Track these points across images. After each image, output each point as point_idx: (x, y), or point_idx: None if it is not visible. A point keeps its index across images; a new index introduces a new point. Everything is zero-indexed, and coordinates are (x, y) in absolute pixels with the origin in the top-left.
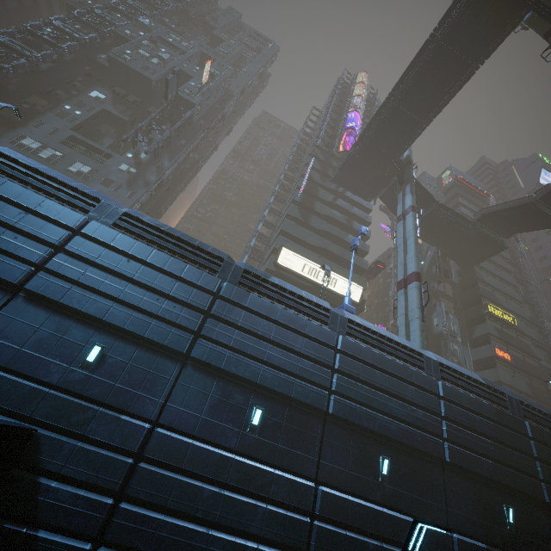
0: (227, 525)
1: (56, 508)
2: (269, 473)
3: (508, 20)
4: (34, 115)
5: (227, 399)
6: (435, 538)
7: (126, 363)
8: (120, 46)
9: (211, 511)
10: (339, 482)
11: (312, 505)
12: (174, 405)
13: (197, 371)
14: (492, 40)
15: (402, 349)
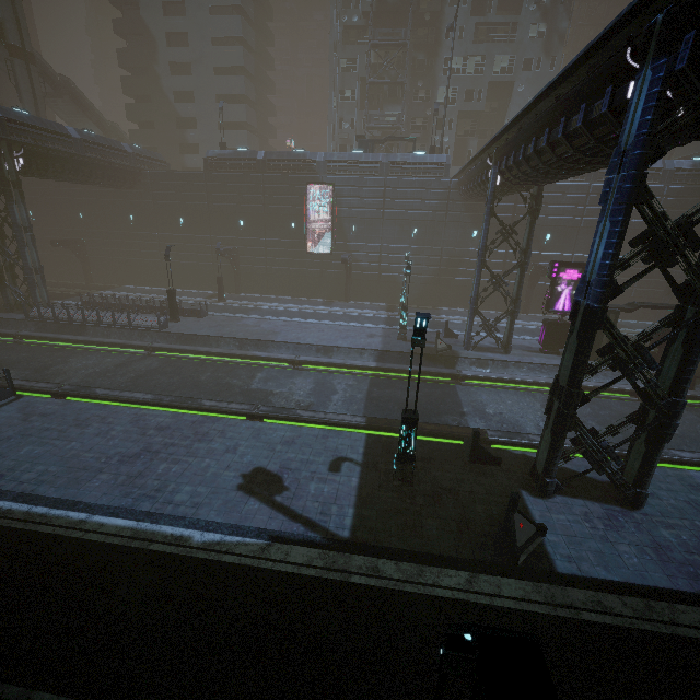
0: None
1: None
2: None
3: None
4: (438, 24)
5: None
6: None
7: None
8: None
9: None
10: None
11: None
12: None
13: None
14: None
15: None
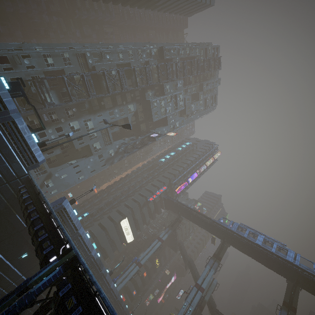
0: None
1: None
2: None
3: (220, 237)
4: (102, 109)
5: None
6: None
7: None
8: (157, 99)
9: None
10: None
11: None
12: None
13: None
14: (215, 235)
15: (115, 297)
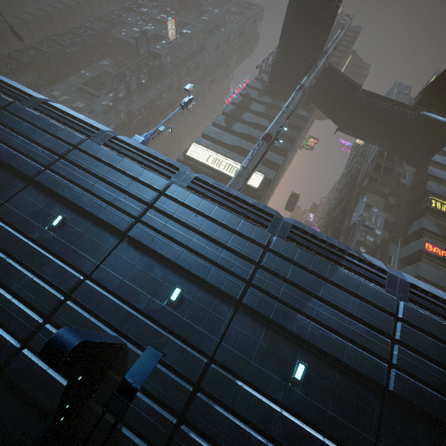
0: None
1: None
2: None
3: None
4: (63, 79)
5: None
6: (60, 273)
7: None
8: (119, 28)
9: None
10: (9, 218)
11: None
12: None
13: None
14: None
15: (158, 162)
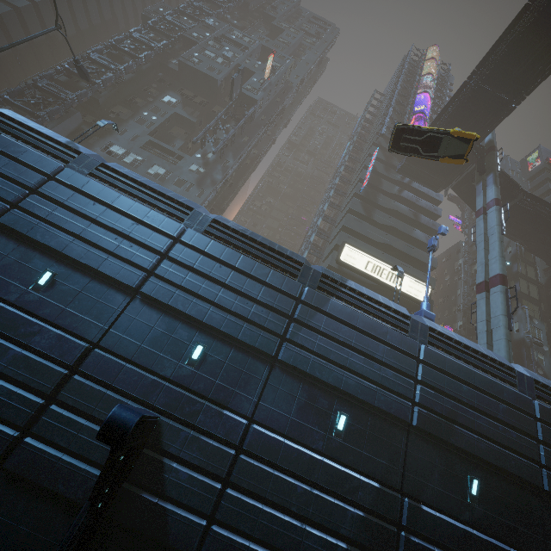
0: (319, 523)
1: (178, 486)
2: (355, 478)
3: None
4: (118, 124)
5: (313, 402)
6: None
7: (223, 362)
8: (189, 50)
9: (304, 508)
10: (425, 496)
11: (398, 516)
12: (266, 404)
13: (284, 373)
14: None
15: (490, 362)
